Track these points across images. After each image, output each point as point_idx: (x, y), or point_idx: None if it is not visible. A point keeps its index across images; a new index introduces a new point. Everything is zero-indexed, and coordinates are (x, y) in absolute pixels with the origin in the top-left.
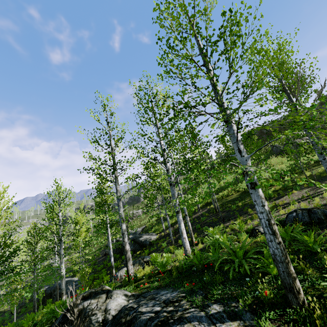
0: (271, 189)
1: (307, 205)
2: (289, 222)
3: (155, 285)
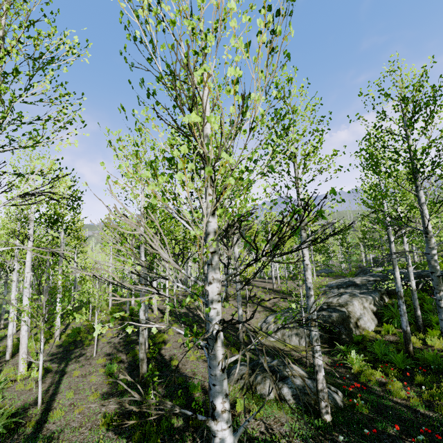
0: None
1: None
2: None
3: None
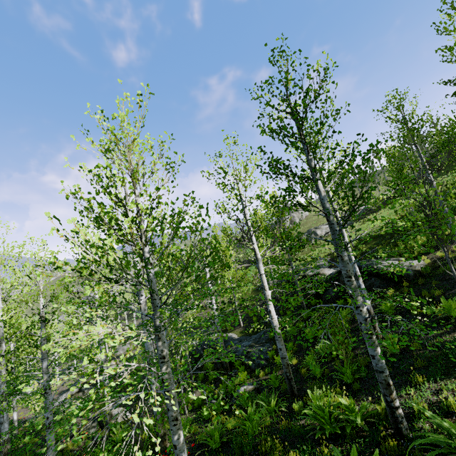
0: None
1: None
2: None
3: None
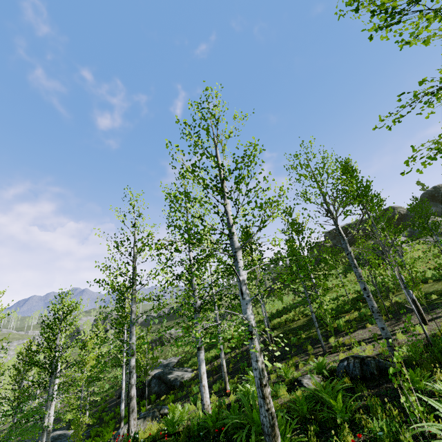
0: (345, 317)
1: (372, 350)
2: (339, 373)
3: None
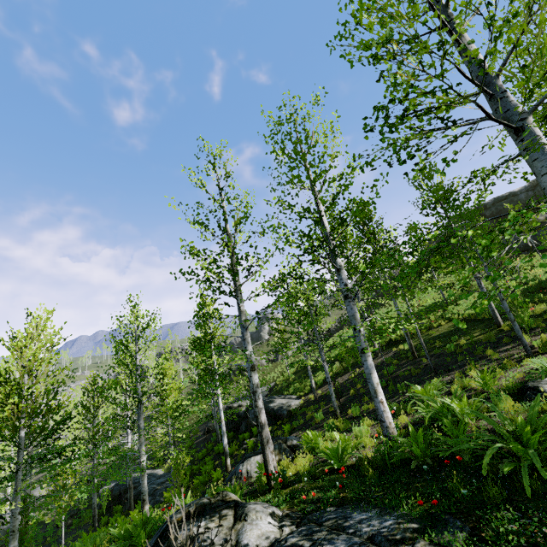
0: (523, 313)
1: None
2: None
3: (330, 497)
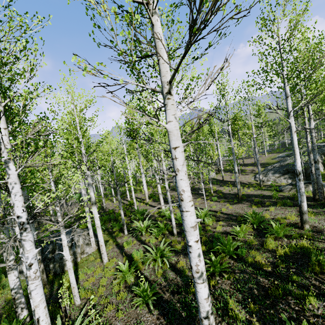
0: None
1: None
2: None
3: None
